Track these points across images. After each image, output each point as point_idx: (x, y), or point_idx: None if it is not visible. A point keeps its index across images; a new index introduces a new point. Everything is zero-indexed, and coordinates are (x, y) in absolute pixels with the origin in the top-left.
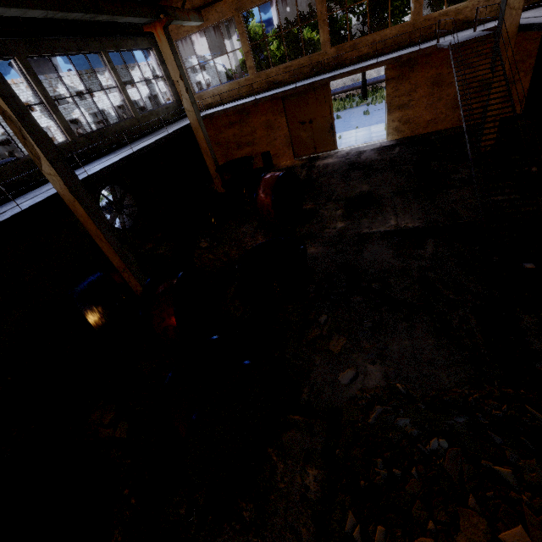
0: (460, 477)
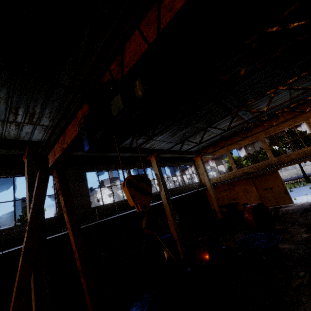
0: None
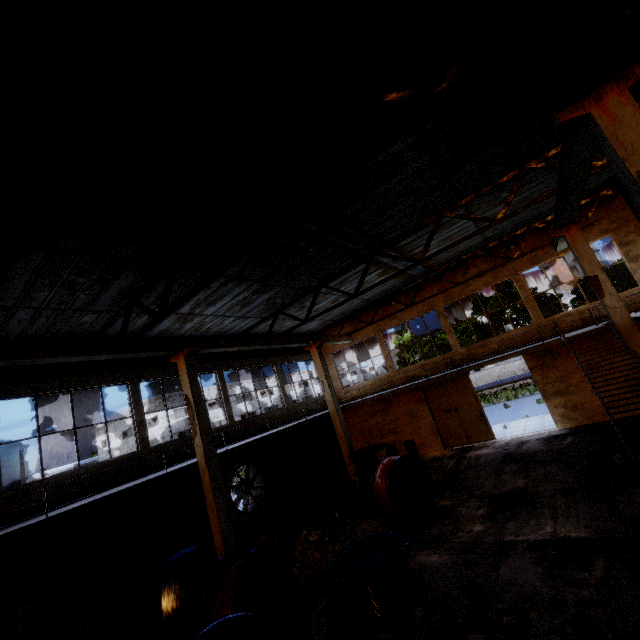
0: None
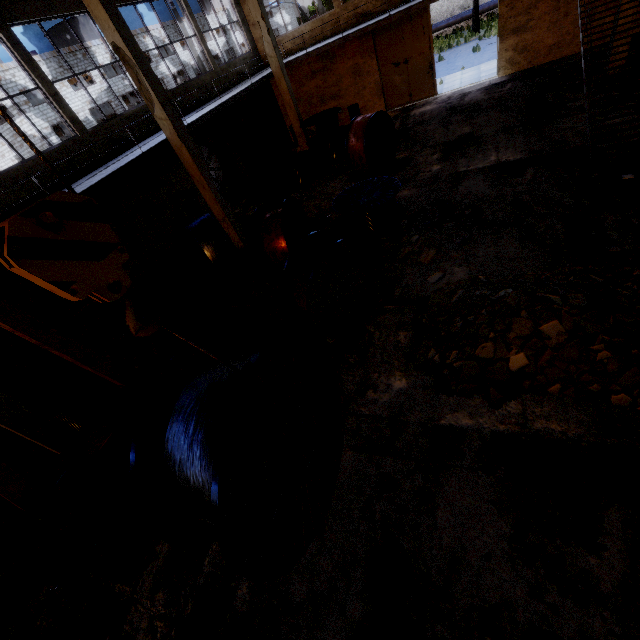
0: (517, 303)
